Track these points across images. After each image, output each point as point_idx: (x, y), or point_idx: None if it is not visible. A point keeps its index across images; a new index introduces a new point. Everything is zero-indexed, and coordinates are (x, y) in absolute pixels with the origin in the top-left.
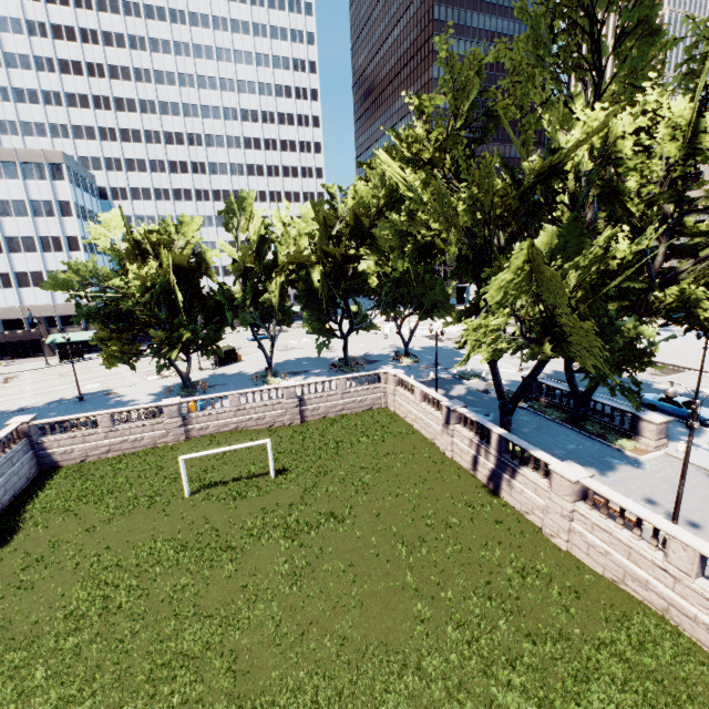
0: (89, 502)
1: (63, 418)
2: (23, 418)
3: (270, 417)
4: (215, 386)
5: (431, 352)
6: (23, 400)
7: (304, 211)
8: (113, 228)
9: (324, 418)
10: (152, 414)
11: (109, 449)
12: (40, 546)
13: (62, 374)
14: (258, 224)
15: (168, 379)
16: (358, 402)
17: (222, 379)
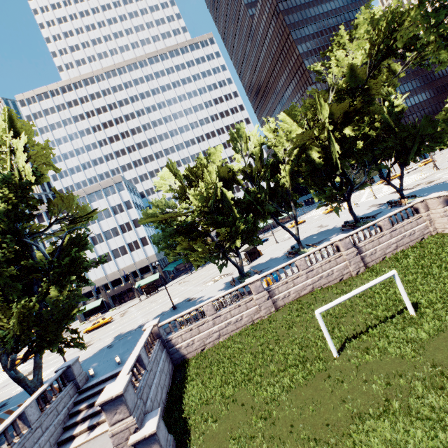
0: (236, 385)
1: (179, 314)
2: (152, 322)
3: (337, 271)
4: (262, 270)
5: (419, 193)
6: (138, 321)
7: (282, 119)
8: (167, 178)
9: (384, 259)
10: (234, 299)
11: (218, 334)
12: (224, 447)
13: (151, 302)
14: (255, 139)
15: (222, 279)
16: (408, 236)
17: (262, 266)
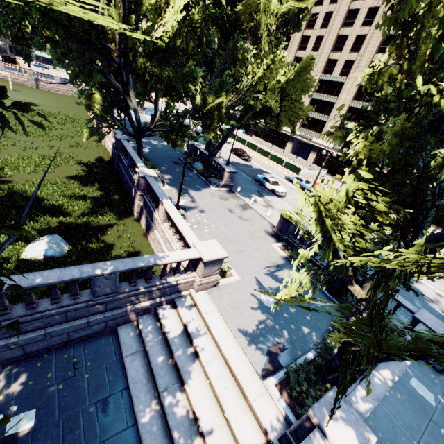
0: None
1: None
2: None
3: (21, 80)
4: None
5: None
6: None
7: None
8: None
9: (48, 91)
10: None
11: None
12: None
13: None
14: None
15: None
16: (66, 91)
17: None
